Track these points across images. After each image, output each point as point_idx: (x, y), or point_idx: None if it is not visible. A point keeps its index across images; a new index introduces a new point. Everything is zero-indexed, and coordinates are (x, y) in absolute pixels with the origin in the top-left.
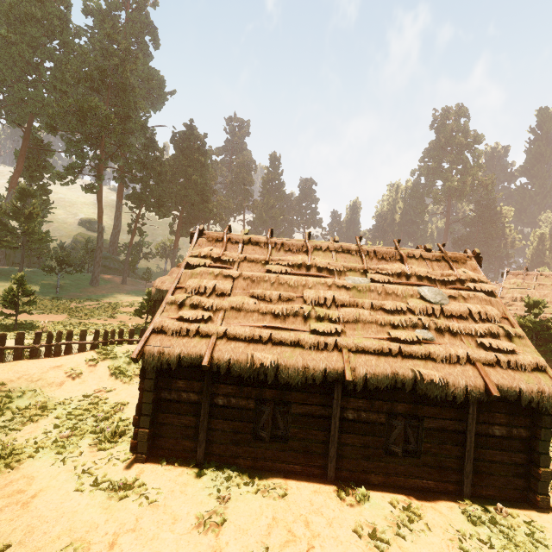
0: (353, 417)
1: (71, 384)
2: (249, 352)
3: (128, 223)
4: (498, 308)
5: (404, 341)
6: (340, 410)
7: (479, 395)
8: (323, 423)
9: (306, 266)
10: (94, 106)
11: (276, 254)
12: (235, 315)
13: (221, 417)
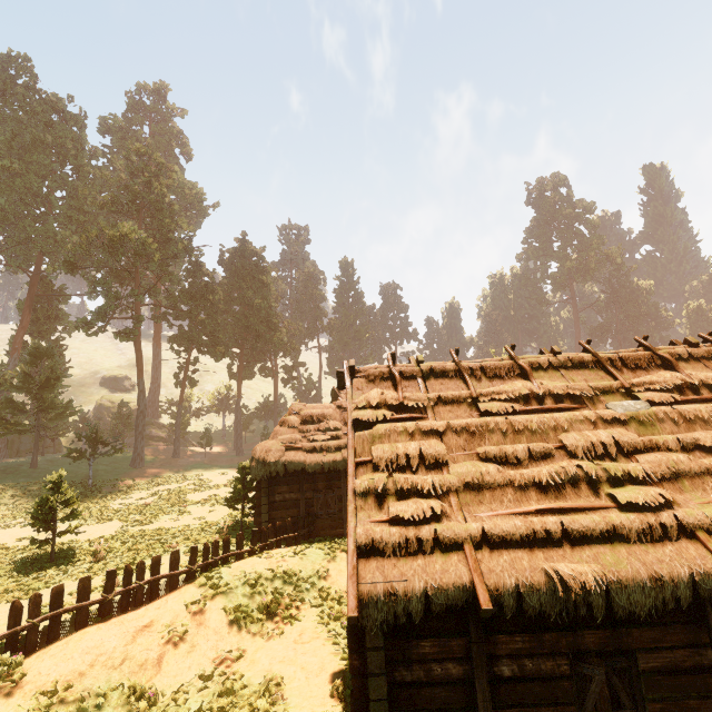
0: None
1: (174, 656)
2: (545, 566)
3: (175, 373)
4: None
5: None
6: None
7: None
8: (702, 681)
9: (536, 397)
10: (127, 232)
11: (479, 384)
12: (477, 497)
13: (513, 703)
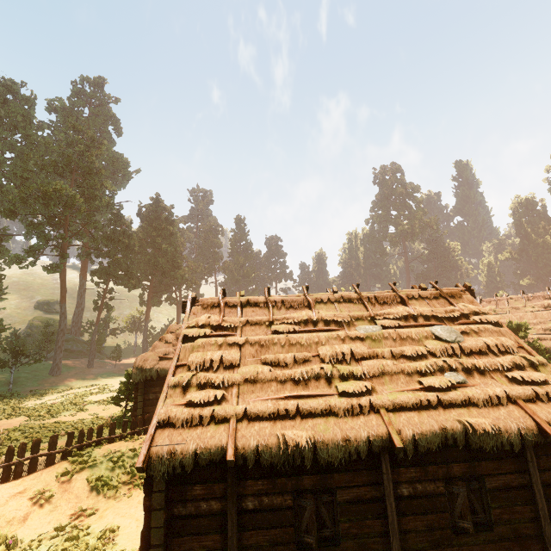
0: (408, 492)
1: (38, 515)
2: (278, 432)
3: (95, 300)
4: (509, 337)
5: (438, 389)
6: (392, 486)
7: (535, 438)
8: (376, 507)
9: (313, 322)
10: (59, 188)
11: (278, 312)
12: (251, 388)
13: (253, 527)
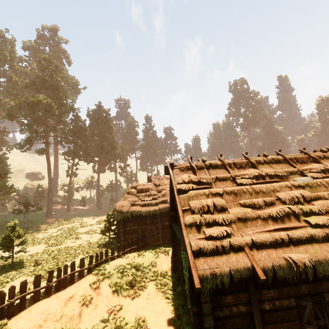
0: None
1: (87, 311)
2: (285, 255)
3: (66, 170)
4: None
5: None
6: None
7: None
8: None
9: (261, 176)
10: (41, 99)
11: (233, 171)
12: (244, 224)
13: (271, 322)
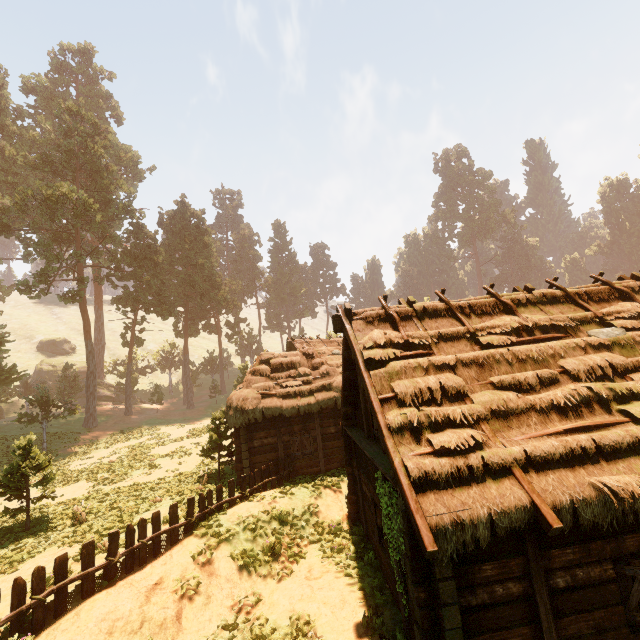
0: None
1: (192, 610)
2: (592, 480)
3: (122, 333)
4: None
5: None
6: None
7: None
8: None
9: (525, 329)
10: (67, 192)
11: (470, 321)
12: (505, 422)
13: (570, 611)
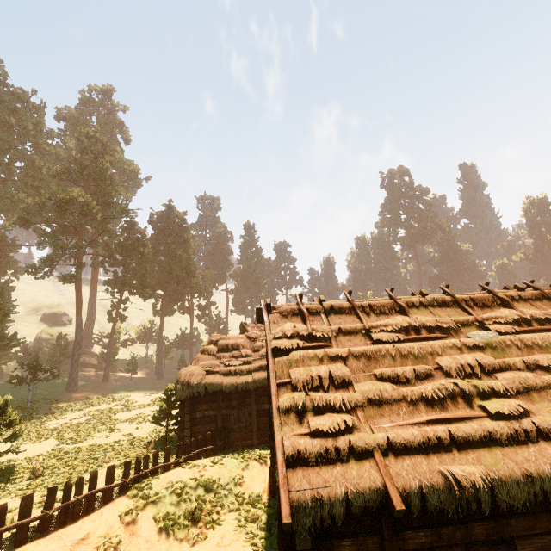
0: None
1: None
2: (441, 468)
3: (109, 310)
4: None
5: None
6: None
7: None
8: None
9: (414, 328)
10: (76, 195)
11: (369, 318)
12: (378, 410)
13: None
